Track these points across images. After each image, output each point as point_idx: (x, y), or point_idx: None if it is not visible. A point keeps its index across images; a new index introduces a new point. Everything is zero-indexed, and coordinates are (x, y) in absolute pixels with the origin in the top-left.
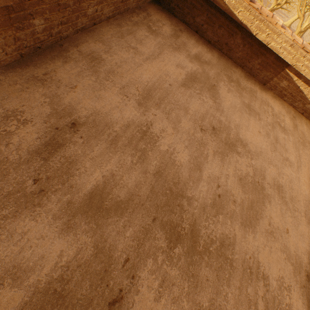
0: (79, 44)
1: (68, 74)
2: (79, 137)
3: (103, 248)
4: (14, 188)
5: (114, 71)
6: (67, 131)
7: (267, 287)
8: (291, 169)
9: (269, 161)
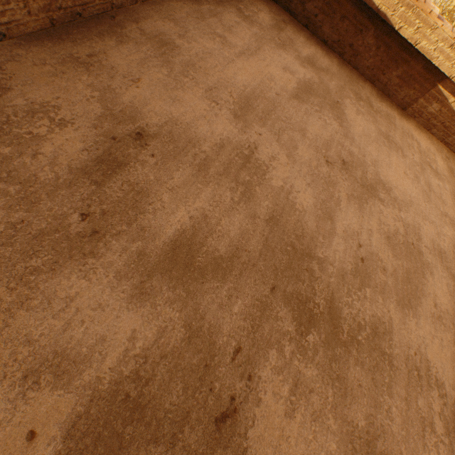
0: (140, 20)
1: (126, 60)
2: (149, 155)
3: (199, 330)
4: (49, 225)
5: (195, 65)
6: (129, 144)
7: (444, 399)
8: (453, 229)
9: (423, 215)
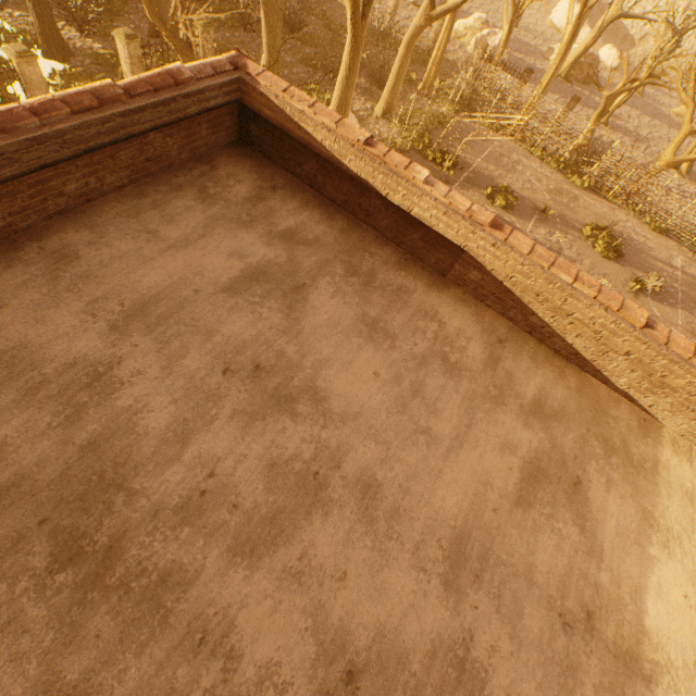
0: (48, 237)
1: (5, 286)
2: None
3: None
4: None
5: (91, 275)
6: None
7: (230, 674)
8: (428, 451)
9: (371, 433)
